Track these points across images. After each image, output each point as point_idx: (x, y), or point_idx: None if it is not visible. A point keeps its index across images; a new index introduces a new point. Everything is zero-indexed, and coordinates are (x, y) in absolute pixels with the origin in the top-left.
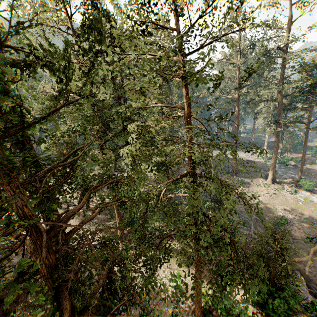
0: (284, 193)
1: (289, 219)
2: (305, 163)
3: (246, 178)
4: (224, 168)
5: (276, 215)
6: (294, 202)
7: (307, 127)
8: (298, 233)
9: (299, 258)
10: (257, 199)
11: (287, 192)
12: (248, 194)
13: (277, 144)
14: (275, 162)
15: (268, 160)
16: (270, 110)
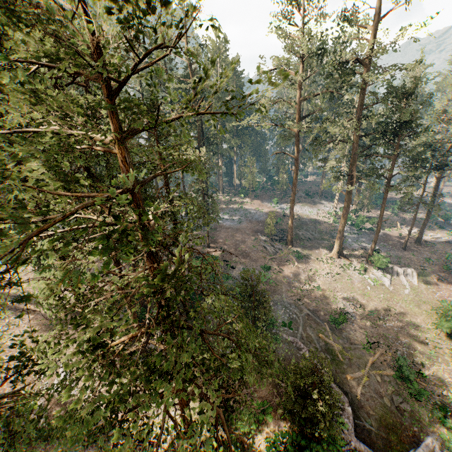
0: (351, 273)
1: (350, 313)
2: (385, 225)
3: (305, 249)
4: (277, 232)
5: (335, 307)
6: (361, 287)
7: (389, 182)
8: (358, 334)
9: (353, 373)
10: (315, 283)
11: (354, 272)
12: (304, 274)
13: (347, 204)
14: (343, 229)
15: (339, 219)
16: (346, 149)
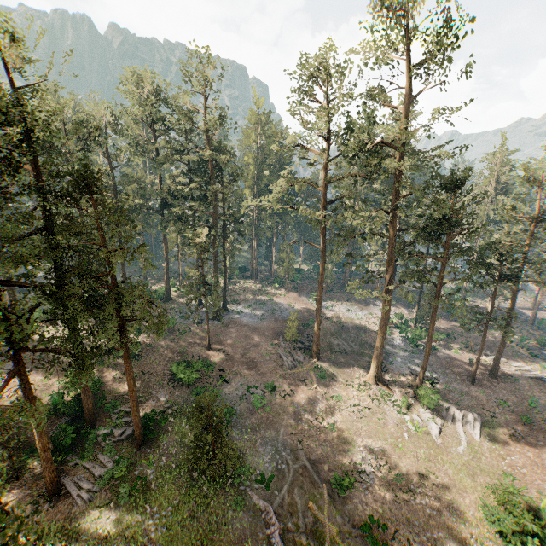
0: (387, 409)
1: (368, 472)
2: (454, 344)
3: (335, 365)
4: (305, 337)
5: (349, 460)
6: (396, 433)
7: (437, 291)
8: (369, 511)
9: None
10: (331, 418)
11: (392, 408)
12: (320, 403)
13: (386, 313)
14: (381, 345)
15: (392, 329)
16: None
